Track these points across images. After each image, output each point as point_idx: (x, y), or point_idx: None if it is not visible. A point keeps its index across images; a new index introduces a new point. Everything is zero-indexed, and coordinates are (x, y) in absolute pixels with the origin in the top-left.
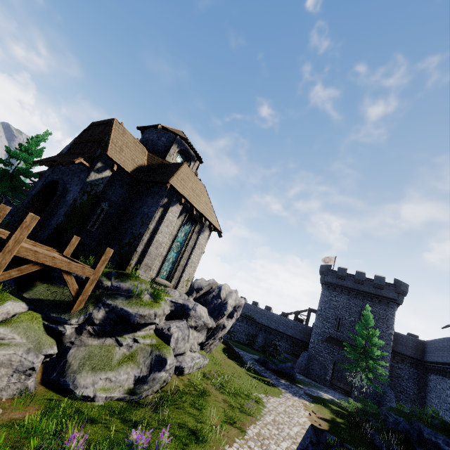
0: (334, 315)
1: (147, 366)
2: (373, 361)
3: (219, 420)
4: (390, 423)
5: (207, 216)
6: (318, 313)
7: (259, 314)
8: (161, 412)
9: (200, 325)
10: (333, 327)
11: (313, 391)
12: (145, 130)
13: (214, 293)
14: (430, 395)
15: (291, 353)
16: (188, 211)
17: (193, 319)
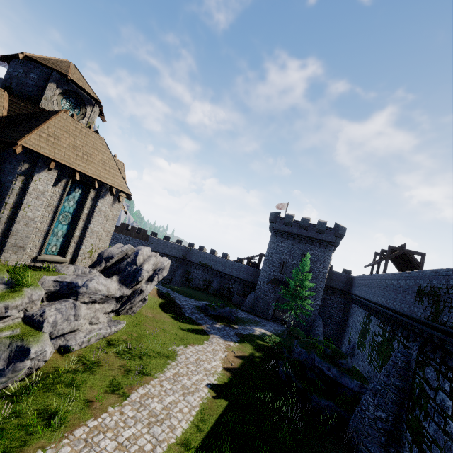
0: (279, 259)
1: (4, 359)
2: (300, 300)
3: (99, 391)
4: (295, 354)
5: (104, 178)
6: (266, 258)
7: (214, 262)
8: (19, 401)
9: (98, 299)
10: (278, 270)
11: (246, 330)
12: (10, 61)
13: (129, 260)
14: (349, 319)
15: (242, 293)
16: (71, 176)
17: (85, 295)
